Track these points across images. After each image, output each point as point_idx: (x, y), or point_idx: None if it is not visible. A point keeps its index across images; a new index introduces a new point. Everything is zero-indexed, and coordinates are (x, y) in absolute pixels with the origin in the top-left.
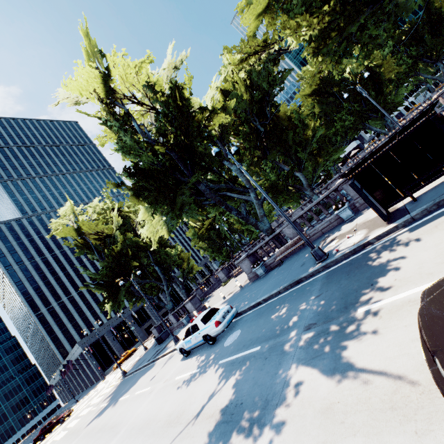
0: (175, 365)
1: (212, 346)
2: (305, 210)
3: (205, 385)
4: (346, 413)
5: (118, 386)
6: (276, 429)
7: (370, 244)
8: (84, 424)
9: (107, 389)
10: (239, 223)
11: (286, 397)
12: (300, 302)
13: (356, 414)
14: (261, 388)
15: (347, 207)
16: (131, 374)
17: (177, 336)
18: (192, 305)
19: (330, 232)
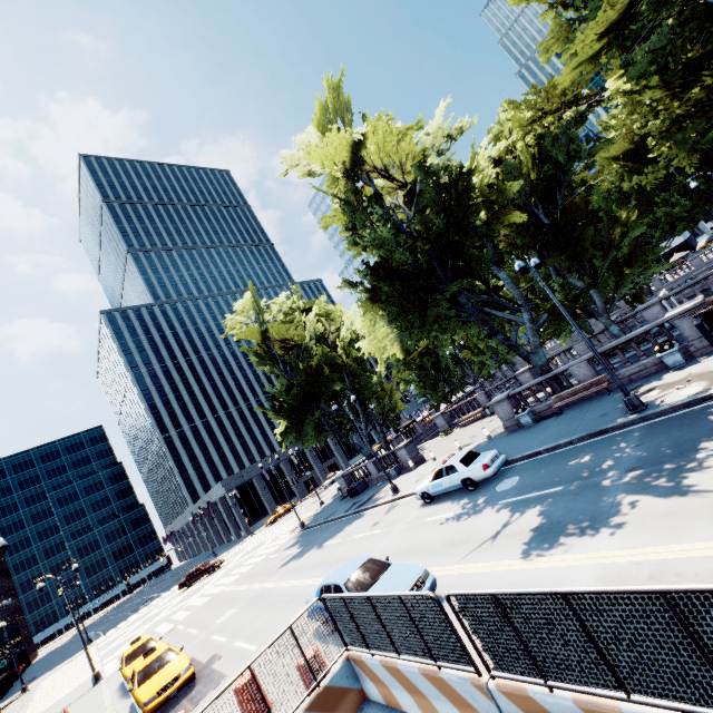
0: (412, 511)
1: (474, 492)
2: (609, 346)
3: (490, 518)
4: (689, 513)
5: (303, 536)
6: (613, 528)
7: (711, 398)
8: (272, 567)
9: (277, 541)
10: (469, 350)
11: (618, 512)
12: (610, 451)
13: (699, 512)
14: (581, 511)
15: (676, 351)
16: (319, 526)
17: (396, 485)
18: (407, 453)
19: (644, 379)
